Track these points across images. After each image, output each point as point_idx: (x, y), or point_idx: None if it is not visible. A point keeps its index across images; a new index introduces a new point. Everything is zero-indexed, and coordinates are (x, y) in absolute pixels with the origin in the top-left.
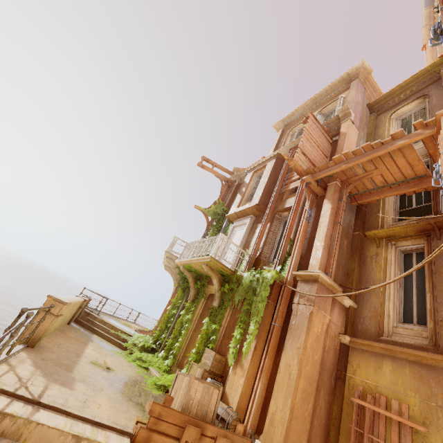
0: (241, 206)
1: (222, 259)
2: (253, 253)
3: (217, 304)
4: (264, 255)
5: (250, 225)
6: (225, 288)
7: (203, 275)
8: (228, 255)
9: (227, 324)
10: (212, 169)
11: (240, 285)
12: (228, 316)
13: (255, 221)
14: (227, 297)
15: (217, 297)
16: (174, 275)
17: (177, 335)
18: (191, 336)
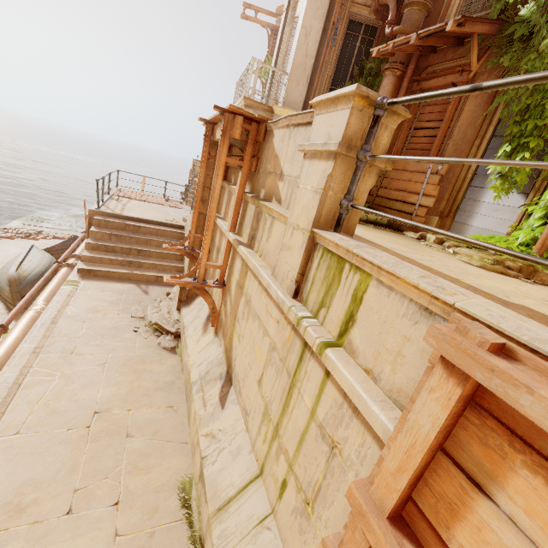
0: None
1: None
2: None
3: None
4: None
5: None
6: None
7: None
8: None
9: None
10: (255, 19)
11: None
12: None
13: None
14: None
15: None
16: None
17: None
18: None
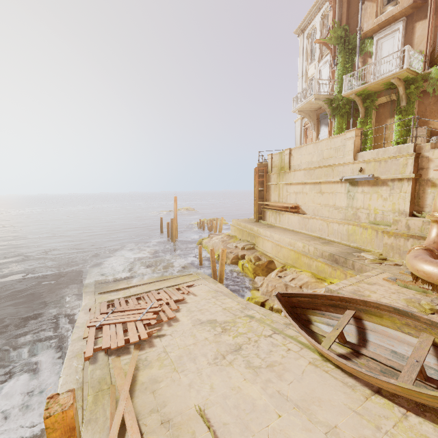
0: (382, 14)
1: (409, 67)
2: (428, 51)
3: (404, 103)
4: (437, 49)
5: (404, 30)
6: (412, 89)
7: (371, 94)
8: (385, 68)
9: (417, 112)
10: None
11: (428, 80)
12: (415, 107)
13: (406, 22)
14: (412, 95)
15: (403, 99)
16: (308, 116)
17: (363, 141)
18: (374, 136)
